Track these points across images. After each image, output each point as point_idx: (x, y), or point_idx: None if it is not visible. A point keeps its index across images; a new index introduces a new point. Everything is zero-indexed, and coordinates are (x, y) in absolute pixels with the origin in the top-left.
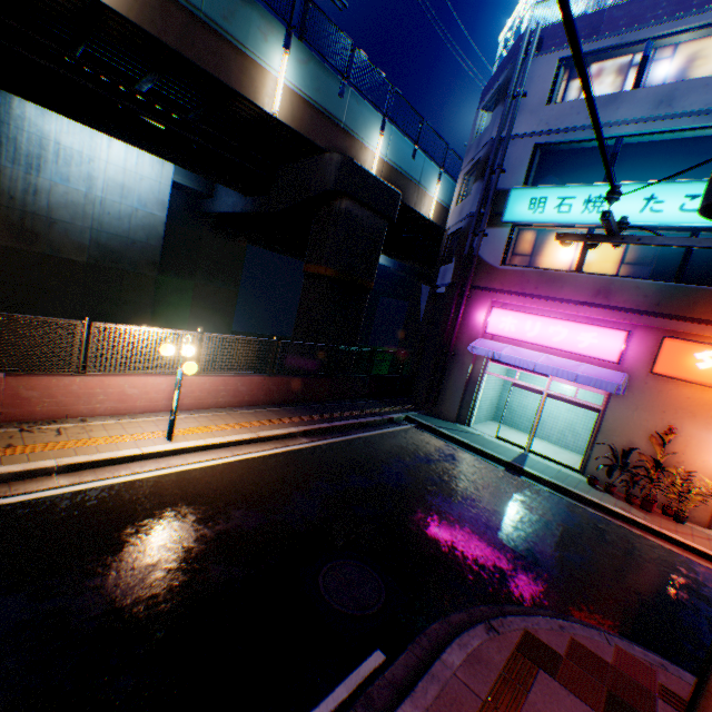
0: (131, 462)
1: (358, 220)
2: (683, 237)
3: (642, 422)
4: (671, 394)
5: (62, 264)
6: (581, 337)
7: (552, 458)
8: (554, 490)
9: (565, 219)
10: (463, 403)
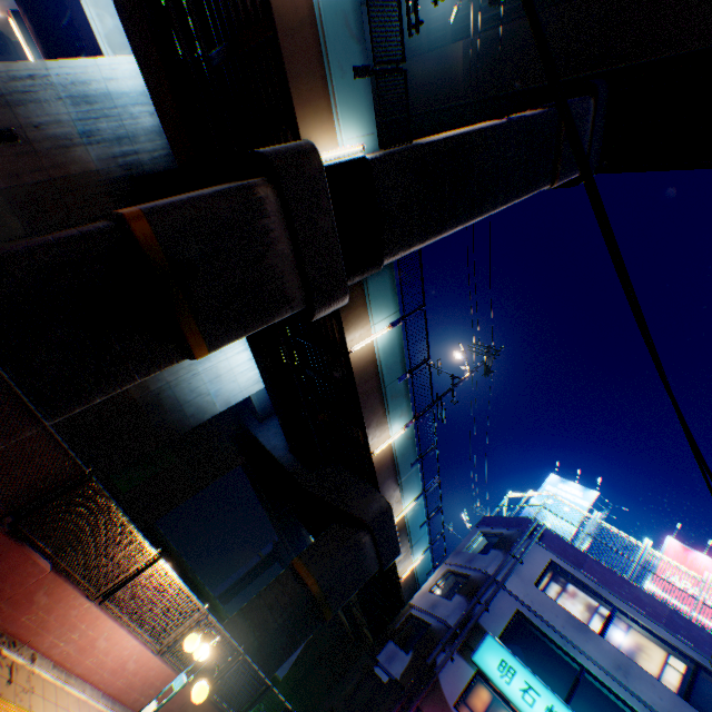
0: None
1: (364, 555)
2: None
3: None
4: None
5: None
6: None
7: None
8: None
9: (527, 710)
10: None
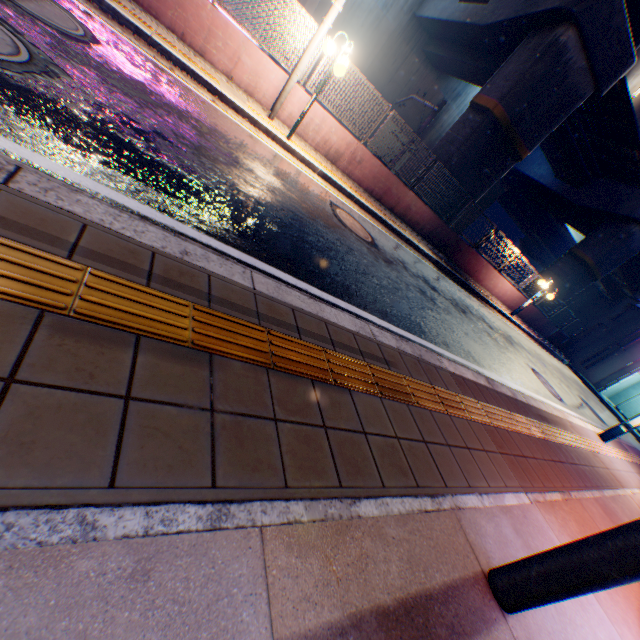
0: (505, 318)
1: (631, 241)
2: None
3: None
4: None
5: None
6: None
7: None
8: None
9: None
10: (605, 378)
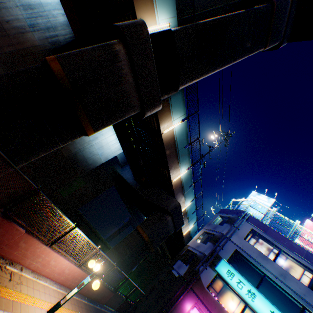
0: None
1: (168, 225)
2: None
3: None
4: None
5: (58, 150)
6: None
7: None
8: None
9: (239, 291)
10: None
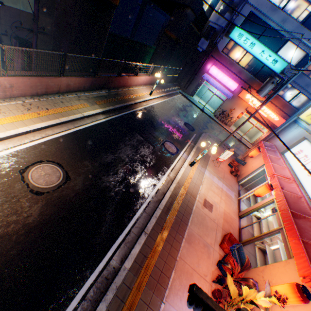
0: (148, 101)
1: (189, 17)
2: (252, 95)
3: (230, 106)
4: (238, 101)
5: None
6: (229, 83)
7: (208, 109)
8: (208, 117)
9: (243, 46)
10: (193, 90)
